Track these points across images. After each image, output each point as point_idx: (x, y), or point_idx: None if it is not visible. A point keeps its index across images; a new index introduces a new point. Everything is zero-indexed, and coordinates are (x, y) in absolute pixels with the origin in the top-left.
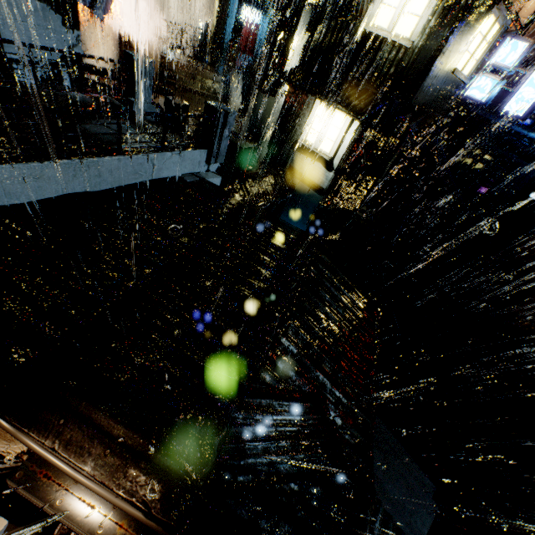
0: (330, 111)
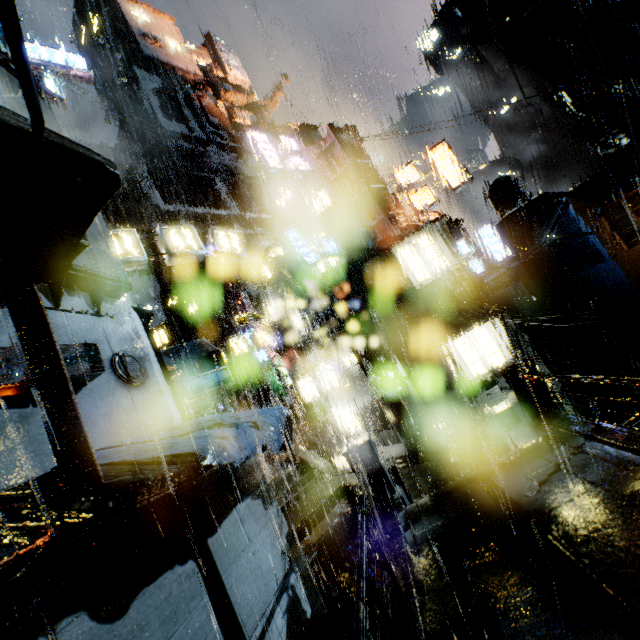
0: (467, 338)
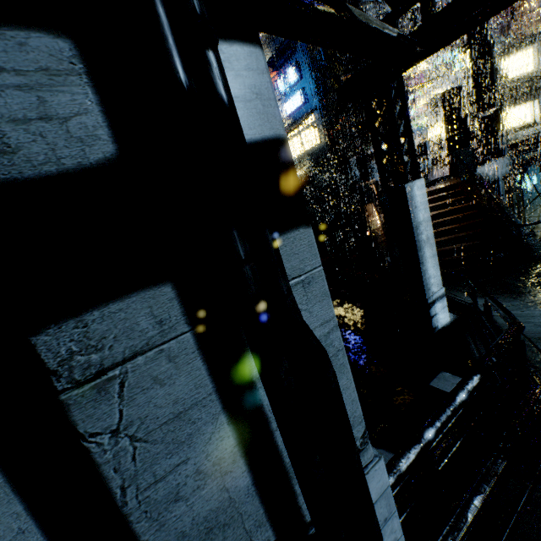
0: (517, 110)
